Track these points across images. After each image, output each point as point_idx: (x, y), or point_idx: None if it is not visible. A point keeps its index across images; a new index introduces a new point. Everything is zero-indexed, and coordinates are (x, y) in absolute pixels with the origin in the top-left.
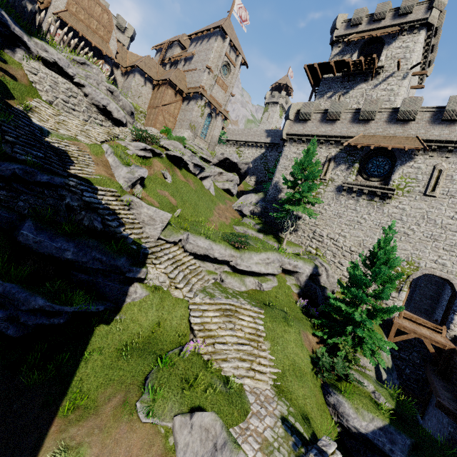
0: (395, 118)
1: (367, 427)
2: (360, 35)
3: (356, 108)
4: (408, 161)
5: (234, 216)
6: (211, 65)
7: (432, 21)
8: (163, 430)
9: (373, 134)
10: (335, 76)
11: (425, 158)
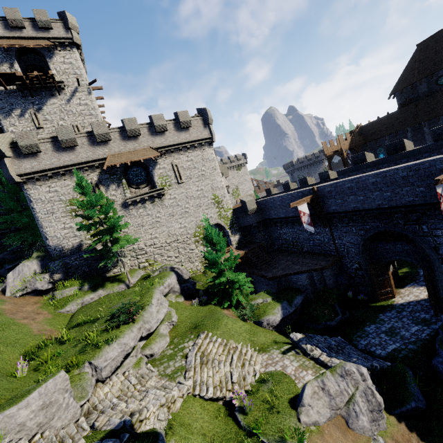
0: (126, 135)
1: (280, 315)
2: (7, 42)
3: (87, 132)
4: (155, 165)
5: (36, 303)
6: None
7: (77, 41)
8: (307, 433)
9: (119, 152)
10: (7, 89)
11: (163, 160)
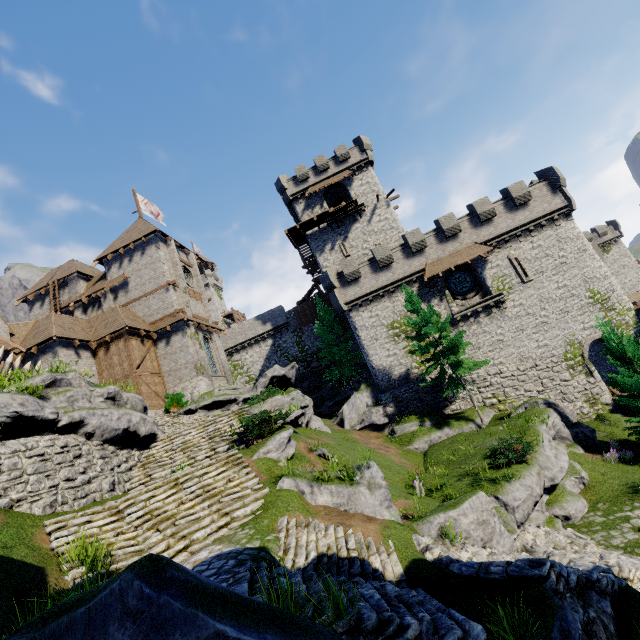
0: (443, 237)
1: None
2: (318, 186)
3: (400, 245)
4: (485, 265)
5: (377, 437)
6: (171, 278)
7: (372, 159)
8: None
9: (438, 258)
10: (320, 228)
11: (494, 255)
